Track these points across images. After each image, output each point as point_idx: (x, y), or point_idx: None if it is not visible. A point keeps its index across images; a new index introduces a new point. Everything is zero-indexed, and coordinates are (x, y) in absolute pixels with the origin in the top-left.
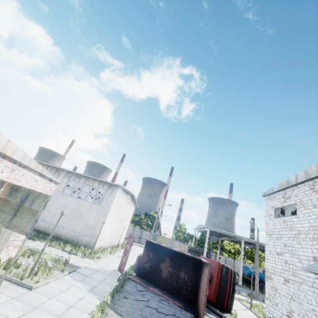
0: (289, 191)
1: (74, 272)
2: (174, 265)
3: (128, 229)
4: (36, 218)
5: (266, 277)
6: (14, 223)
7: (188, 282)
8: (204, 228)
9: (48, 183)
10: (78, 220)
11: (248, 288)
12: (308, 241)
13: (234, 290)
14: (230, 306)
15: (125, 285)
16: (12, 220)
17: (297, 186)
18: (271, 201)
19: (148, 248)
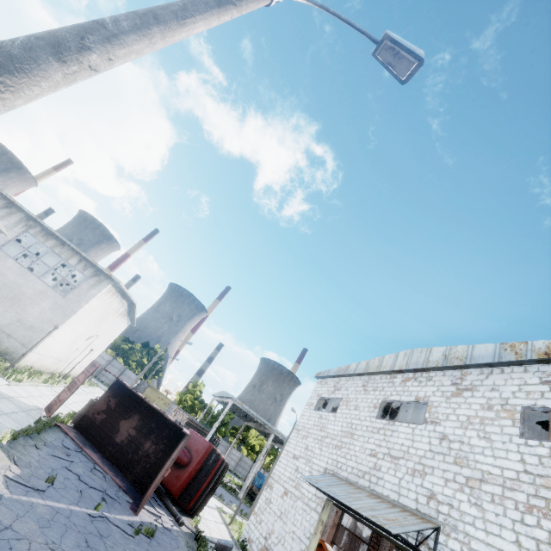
0: (344, 381)
1: None
2: (142, 427)
3: (101, 358)
4: None
5: (268, 484)
6: None
7: (150, 457)
8: (227, 399)
9: None
10: (9, 306)
11: (248, 505)
12: (330, 448)
13: (214, 489)
14: (198, 509)
15: (46, 432)
16: None
17: (354, 377)
18: (320, 387)
19: (114, 392)
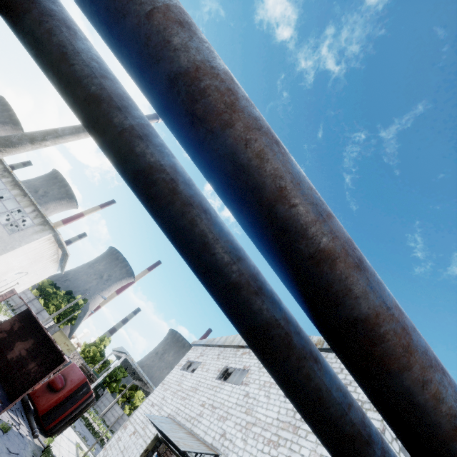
0: (208, 350)
1: None
2: (33, 350)
3: (24, 295)
4: None
5: (124, 426)
6: None
7: (30, 375)
8: (122, 353)
9: None
10: None
11: None
12: (178, 399)
13: (76, 418)
14: (56, 432)
15: None
16: None
17: (215, 347)
18: (192, 352)
19: (21, 318)
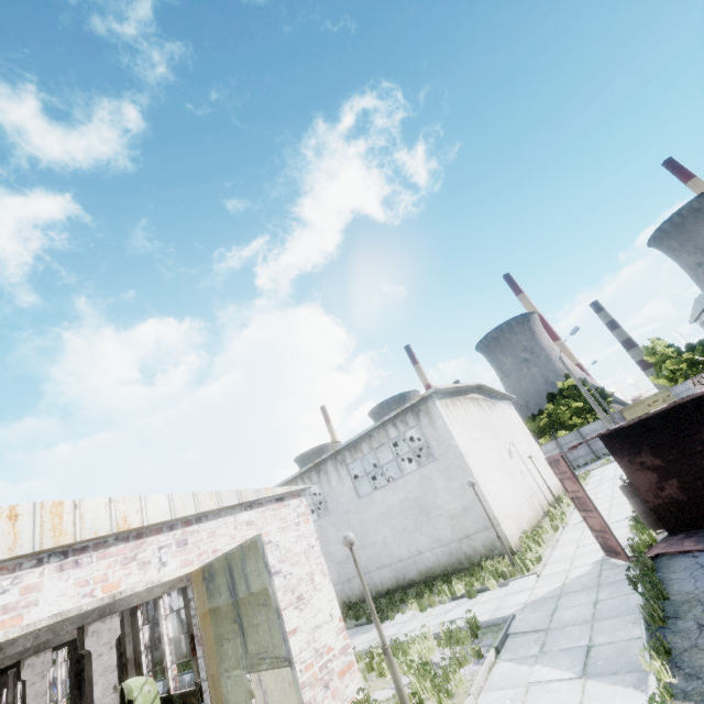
0: None
1: (509, 639)
2: None
3: (548, 454)
4: (274, 608)
5: None
6: (252, 651)
7: None
8: None
9: (280, 507)
10: (428, 519)
11: None
12: None
13: None
14: None
15: (666, 584)
16: (247, 648)
17: None
18: None
19: (625, 452)
